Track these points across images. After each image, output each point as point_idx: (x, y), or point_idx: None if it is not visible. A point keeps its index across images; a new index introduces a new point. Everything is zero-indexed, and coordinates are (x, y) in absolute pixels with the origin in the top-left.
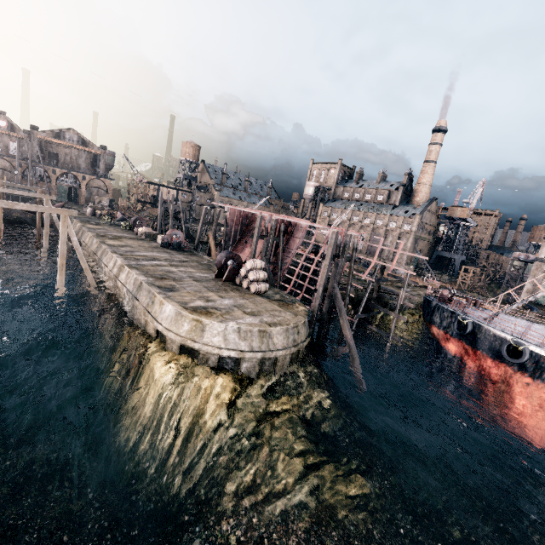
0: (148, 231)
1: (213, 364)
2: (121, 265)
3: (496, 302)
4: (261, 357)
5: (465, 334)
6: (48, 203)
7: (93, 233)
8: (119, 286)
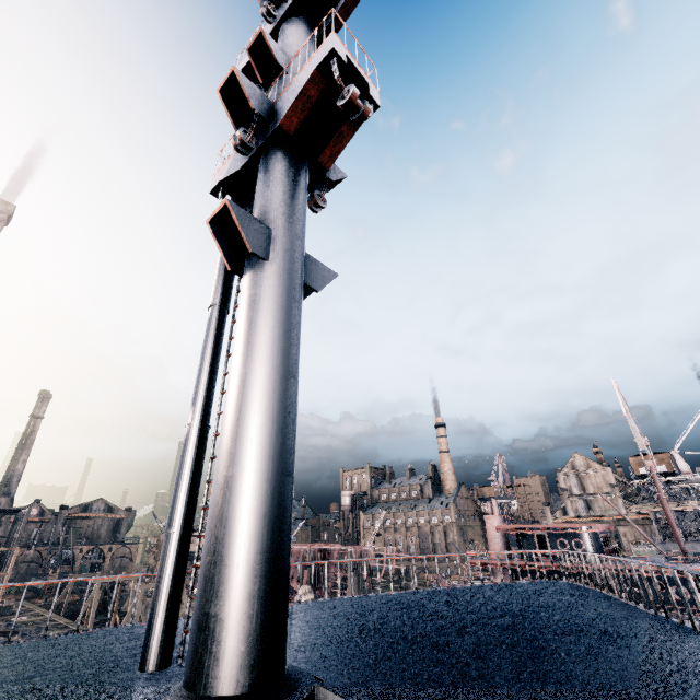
0: None
1: None
2: None
3: None
4: None
5: None
6: (135, 582)
7: None
8: None
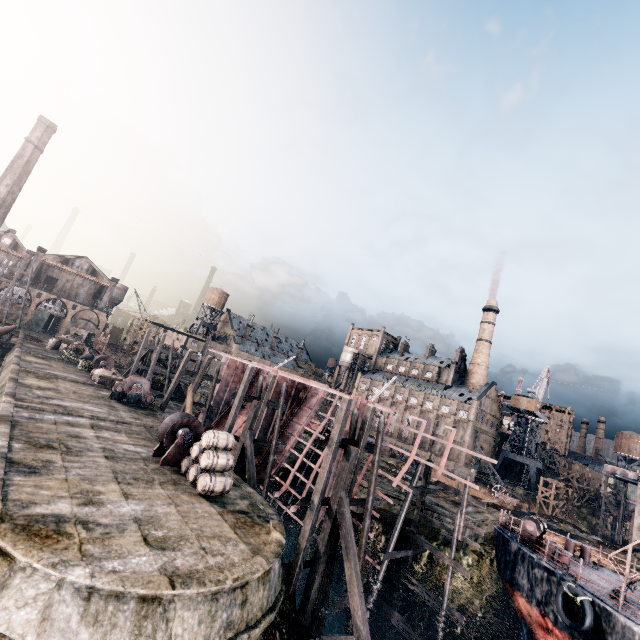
0: (107, 374)
1: None
2: None
3: (603, 545)
4: None
5: (583, 628)
6: None
7: (16, 366)
8: None
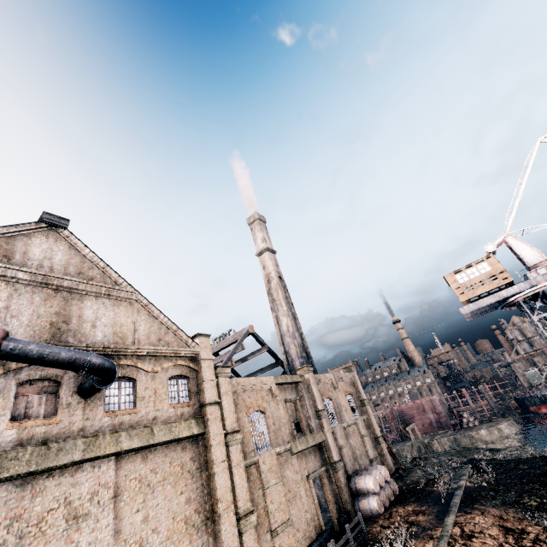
0: None
1: (513, 439)
2: (426, 444)
3: None
4: (519, 429)
5: (543, 400)
6: None
7: None
8: (437, 451)
